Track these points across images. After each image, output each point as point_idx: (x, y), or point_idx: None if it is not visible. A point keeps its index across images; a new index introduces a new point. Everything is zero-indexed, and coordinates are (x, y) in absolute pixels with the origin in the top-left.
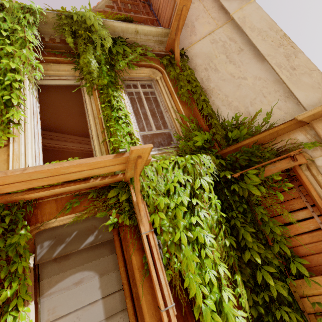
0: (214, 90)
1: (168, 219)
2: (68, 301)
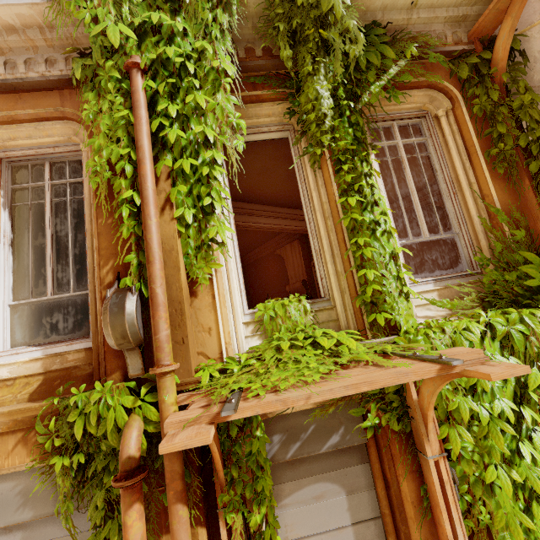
0: None
1: (473, 438)
2: (308, 519)
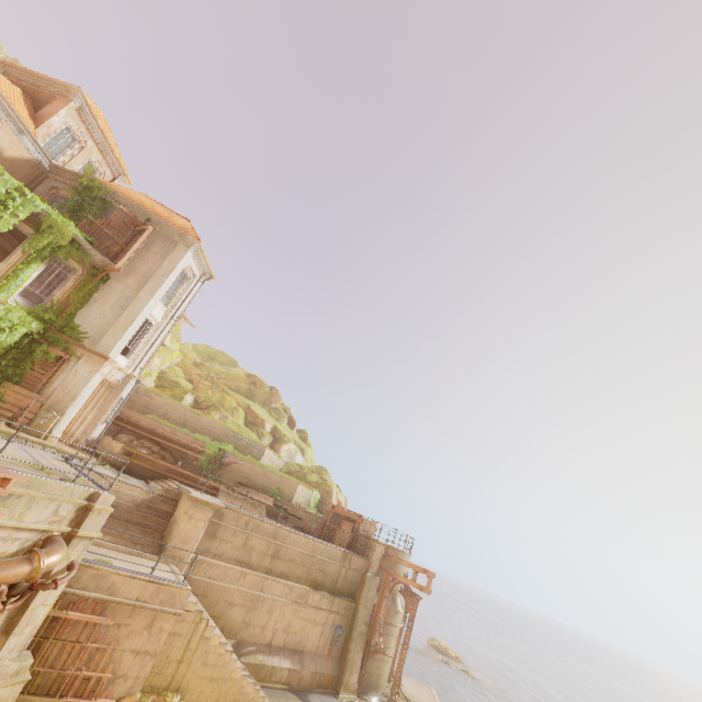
0: (90, 308)
1: None
2: None
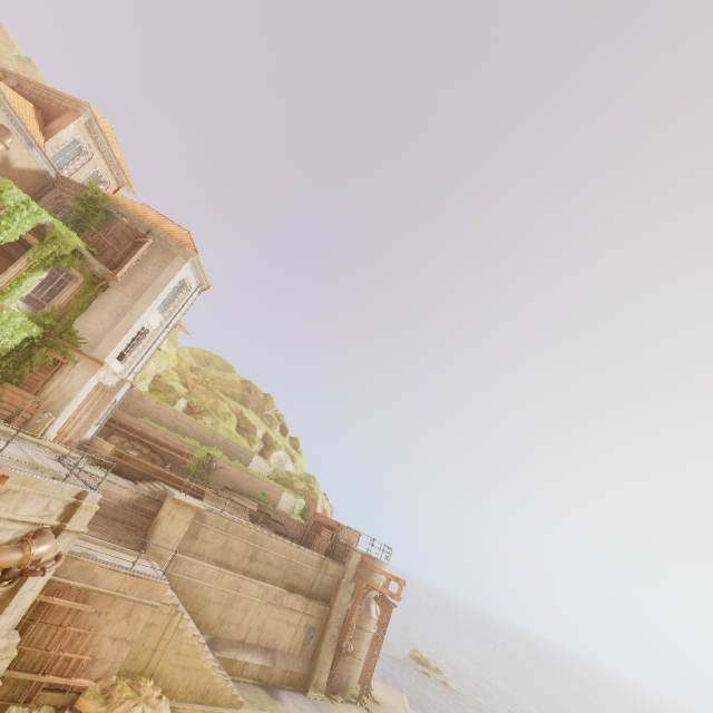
0: (89, 315)
1: None
2: None
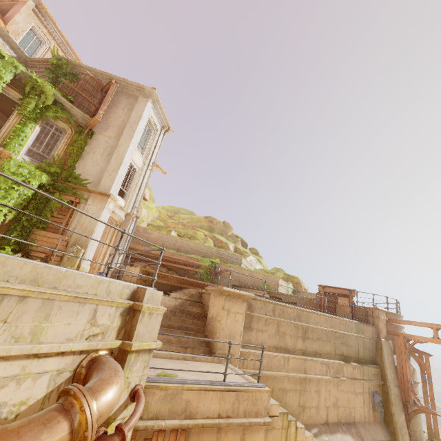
0: (85, 159)
1: (5, 179)
2: None
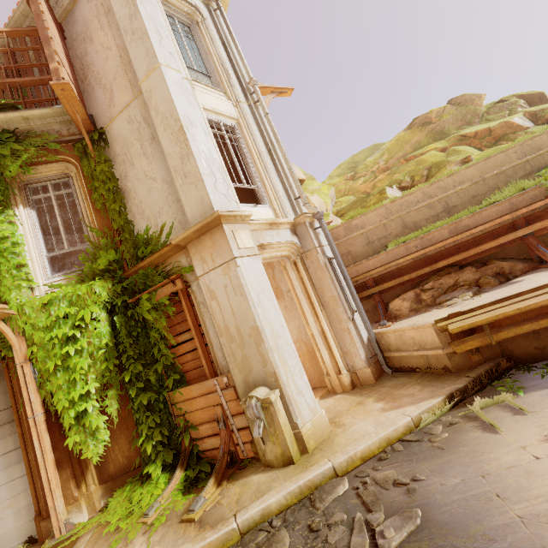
0: (131, 193)
1: (45, 350)
2: None
